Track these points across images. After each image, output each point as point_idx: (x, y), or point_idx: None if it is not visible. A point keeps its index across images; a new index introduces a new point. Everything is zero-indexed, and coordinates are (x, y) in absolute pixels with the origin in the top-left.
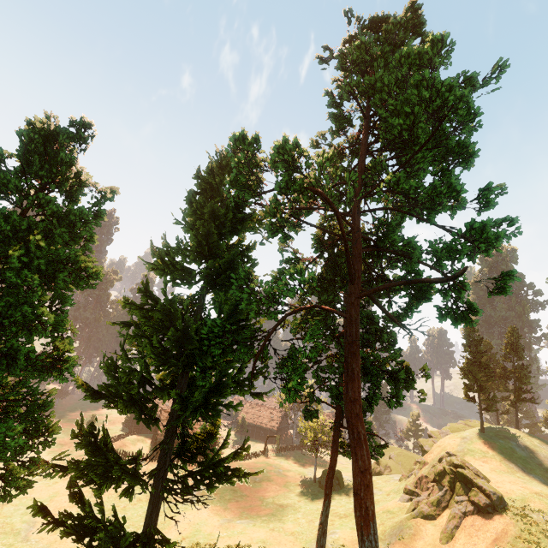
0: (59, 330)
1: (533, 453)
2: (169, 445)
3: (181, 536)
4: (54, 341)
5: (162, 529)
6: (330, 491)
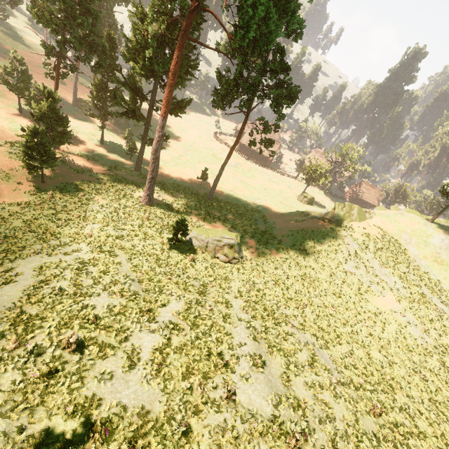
0: (92, 15)
1: (448, 248)
2: (153, 91)
3: (210, 168)
4: (88, 18)
5: (206, 163)
6: (229, 154)
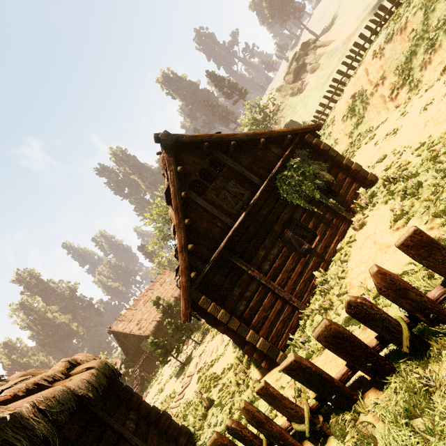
0: None
1: None
2: None
3: None
4: None
5: None
6: None
